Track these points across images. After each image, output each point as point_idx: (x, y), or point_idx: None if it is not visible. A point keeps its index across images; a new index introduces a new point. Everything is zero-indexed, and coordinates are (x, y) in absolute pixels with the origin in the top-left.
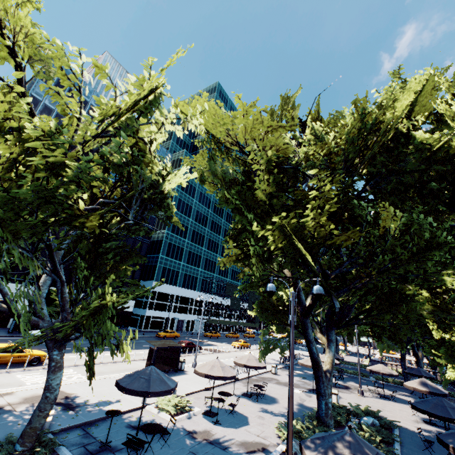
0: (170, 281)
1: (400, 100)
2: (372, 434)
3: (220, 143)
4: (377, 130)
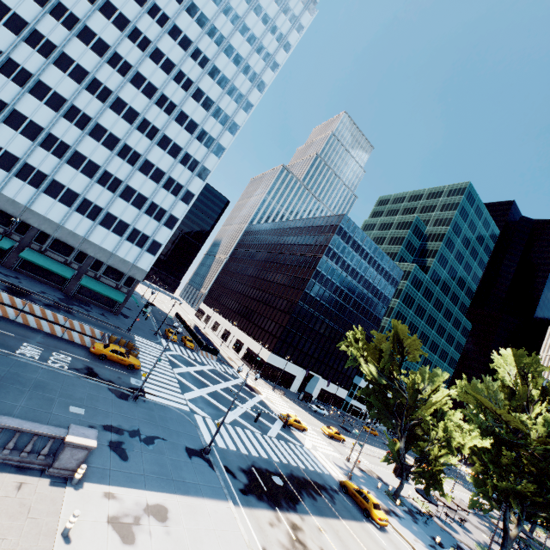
0: None
1: None
2: None
3: (482, 404)
4: None
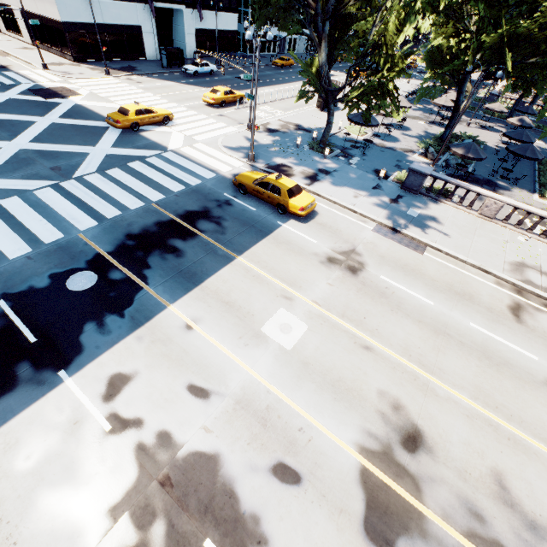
0: None
1: None
2: None
3: None
4: None
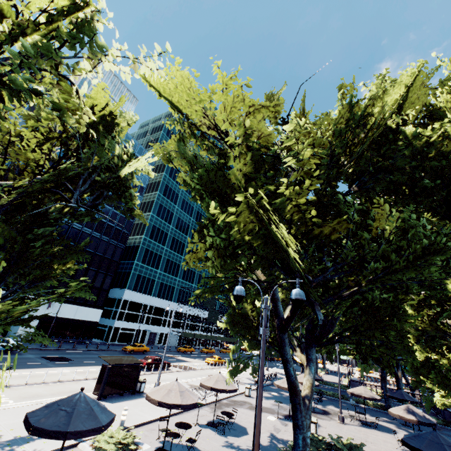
0: (144, 290)
1: (389, 96)
2: None
3: (193, 128)
4: (365, 127)
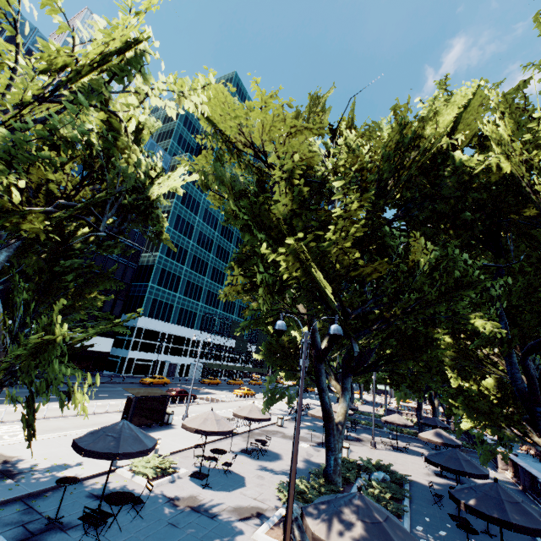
0: (161, 317)
1: (445, 115)
2: (382, 490)
3: (229, 143)
4: (417, 148)
